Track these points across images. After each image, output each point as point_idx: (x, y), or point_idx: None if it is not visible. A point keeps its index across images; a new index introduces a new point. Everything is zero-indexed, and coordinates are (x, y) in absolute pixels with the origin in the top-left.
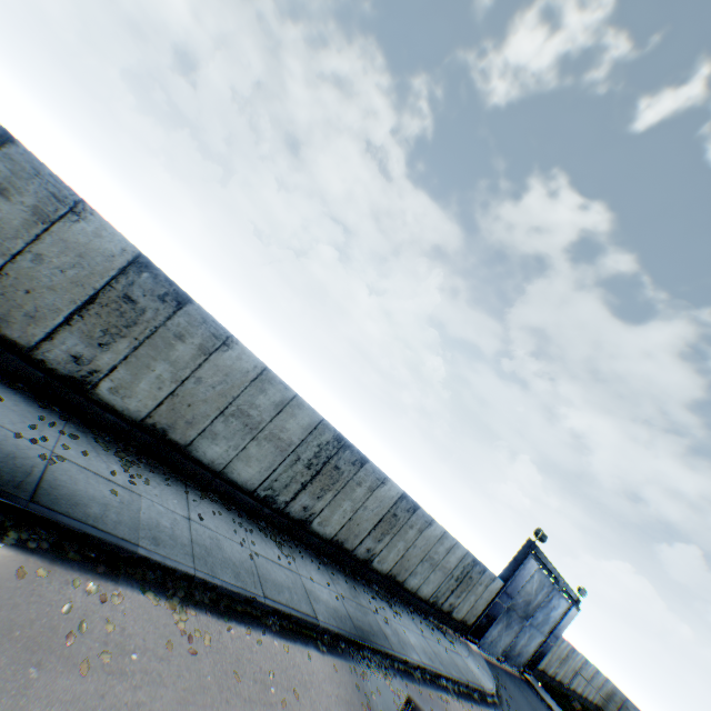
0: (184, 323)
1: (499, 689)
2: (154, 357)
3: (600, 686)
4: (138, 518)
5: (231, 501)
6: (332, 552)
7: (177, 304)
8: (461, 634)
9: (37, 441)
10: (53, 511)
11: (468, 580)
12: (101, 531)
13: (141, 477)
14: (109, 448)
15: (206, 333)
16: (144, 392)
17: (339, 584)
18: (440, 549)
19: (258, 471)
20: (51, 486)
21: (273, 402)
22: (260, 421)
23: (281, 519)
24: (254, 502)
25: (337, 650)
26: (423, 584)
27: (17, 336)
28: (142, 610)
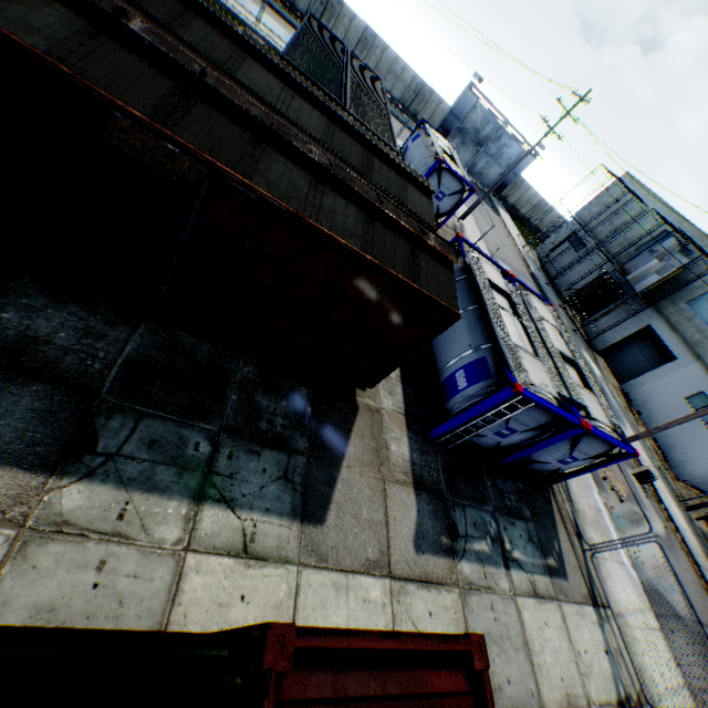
0: None
1: None
2: None
3: None
4: None
5: (299, 21)
6: None
7: None
8: None
9: None
10: None
11: (422, 97)
12: None
13: None
14: None
15: None
16: None
17: None
18: (398, 68)
19: (304, 7)
20: None
21: None
22: None
23: None
24: None
25: None
26: (393, 91)
27: None
28: (266, 8)
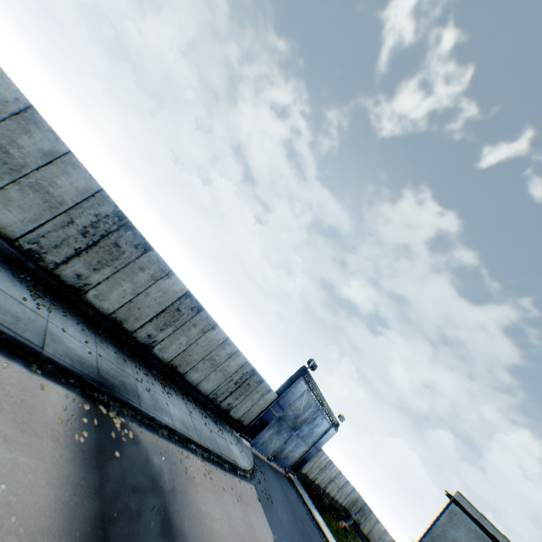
0: None
1: (256, 472)
2: None
3: (349, 493)
4: None
5: None
6: (110, 328)
7: None
8: (236, 432)
9: None
10: None
11: (246, 387)
12: None
13: None
14: None
15: None
16: None
17: (104, 350)
18: (222, 353)
19: (21, 220)
20: None
21: (42, 150)
22: (24, 165)
23: (50, 279)
24: (16, 252)
25: (59, 380)
26: (204, 381)
27: None
28: None
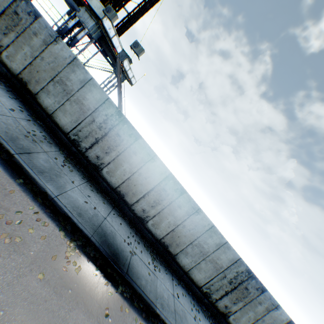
0: (182, 201)
1: None
2: (169, 213)
3: None
4: (156, 290)
5: (189, 288)
6: None
7: (180, 193)
8: None
9: (129, 244)
10: (132, 279)
11: None
12: (145, 294)
13: (157, 266)
14: (147, 249)
15: (189, 206)
16: (163, 227)
17: None
18: None
19: (204, 276)
20: (131, 266)
21: (215, 243)
22: (208, 251)
23: (212, 307)
24: (200, 293)
25: None
26: None
27: (128, 200)
28: None
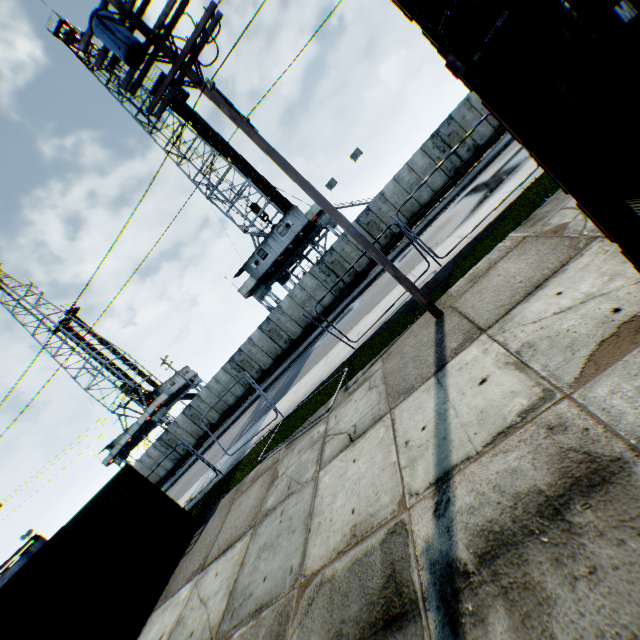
0: None
1: None
2: None
3: None
4: None
5: None
6: None
7: None
8: None
9: None
10: None
11: None
12: None
13: None
14: None
15: None
16: None
17: None
18: None
19: None
20: None
21: None
22: None
23: None
24: None
25: None
26: None
27: None
28: None
